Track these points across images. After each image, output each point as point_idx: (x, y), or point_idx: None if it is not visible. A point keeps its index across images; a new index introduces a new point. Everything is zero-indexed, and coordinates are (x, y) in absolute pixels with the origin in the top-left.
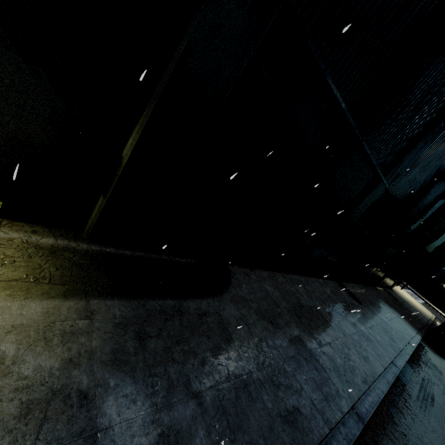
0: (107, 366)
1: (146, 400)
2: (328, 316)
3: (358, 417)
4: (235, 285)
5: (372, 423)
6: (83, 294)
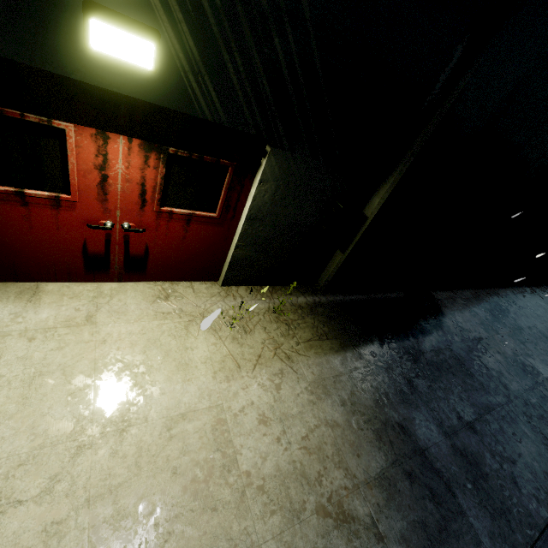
0: (400, 404)
1: (438, 429)
2: None
3: None
4: (448, 314)
5: None
6: (351, 345)
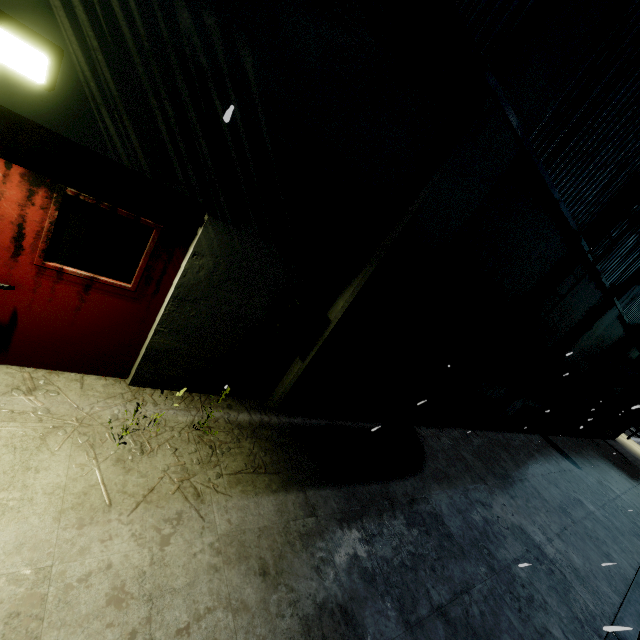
0: (350, 575)
1: (397, 616)
2: (546, 492)
3: None
4: (430, 455)
5: None
6: (298, 484)
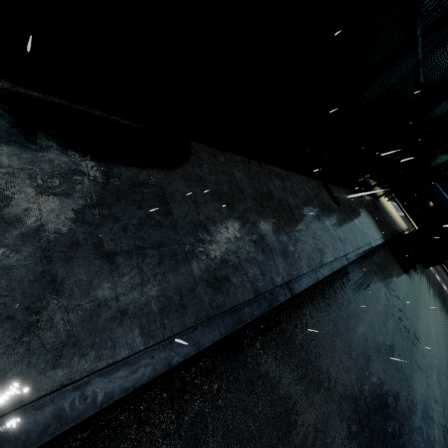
0: None
1: (36, 252)
2: (297, 210)
3: (289, 290)
4: (194, 163)
5: (302, 295)
6: None
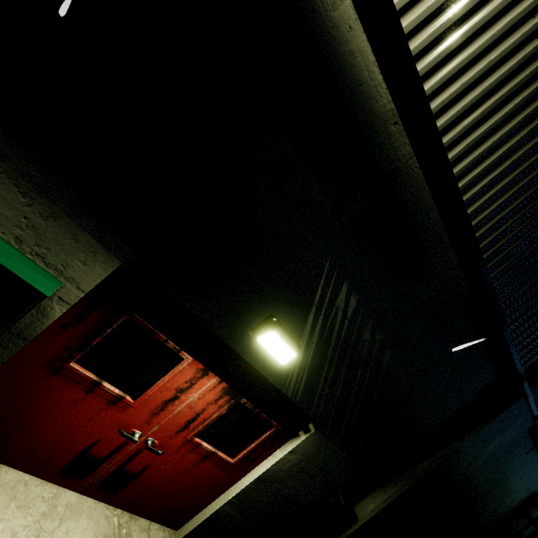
0: None
1: None
2: None
3: None
4: None
5: None
6: None
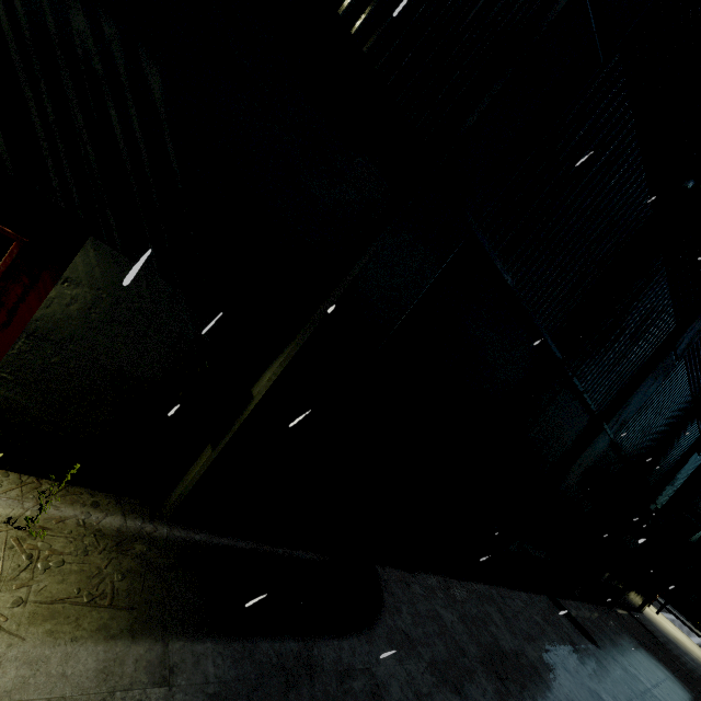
0: None
1: None
2: (550, 675)
3: None
4: (390, 607)
5: None
6: (160, 629)
